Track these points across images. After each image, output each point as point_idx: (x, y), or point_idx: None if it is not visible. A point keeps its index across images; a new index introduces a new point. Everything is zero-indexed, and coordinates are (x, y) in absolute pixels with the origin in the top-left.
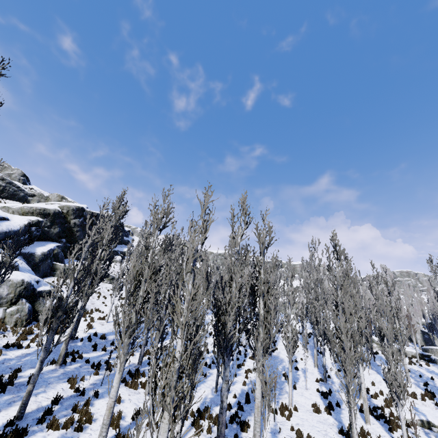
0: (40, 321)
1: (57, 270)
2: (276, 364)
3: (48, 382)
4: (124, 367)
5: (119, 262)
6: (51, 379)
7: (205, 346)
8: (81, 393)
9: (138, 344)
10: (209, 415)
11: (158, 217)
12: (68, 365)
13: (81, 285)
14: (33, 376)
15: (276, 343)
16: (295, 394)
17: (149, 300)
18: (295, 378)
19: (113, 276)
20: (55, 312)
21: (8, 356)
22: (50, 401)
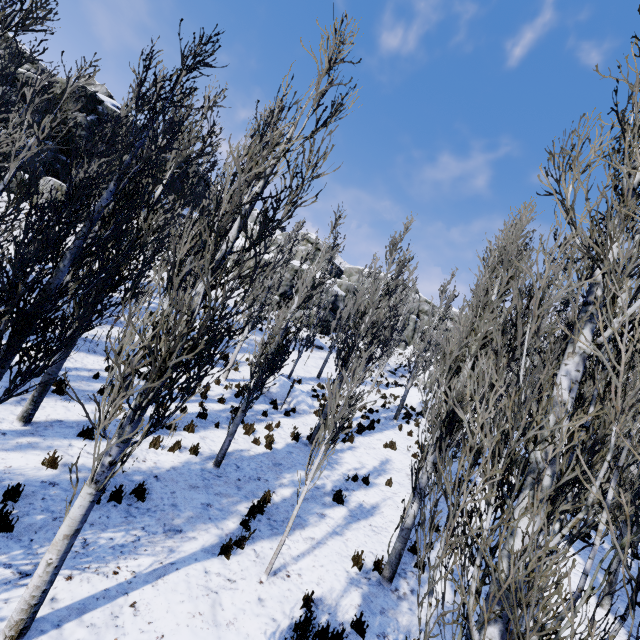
0: None
1: None
2: (297, 465)
3: None
4: None
5: None
6: None
7: None
8: None
9: None
10: None
11: None
12: None
13: None
14: None
15: (369, 431)
16: (188, 574)
17: None
18: (297, 520)
19: None
20: None
21: None
22: None
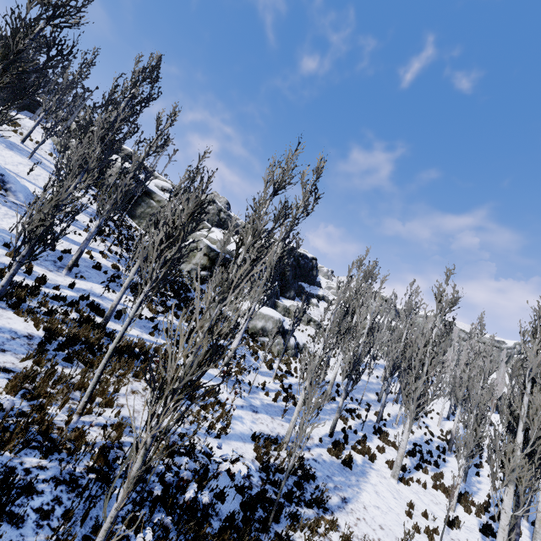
0: (288, 355)
1: (277, 307)
2: None
3: (328, 413)
4: (367, 420)
5: (315, 306)
6: (328, 411)
7: (426, 427)
8: (354, 431)
9: (365, 402)
10: (471, 500)
11: (448, 302)
12: (330, 402)
13: (345, 340)
14: (339, 408)
15: None
16: None
17: (437, 379)
18: None
19: (318, 322)
20: (353, 365)
21: (290, 381)
22: (339, 429)
